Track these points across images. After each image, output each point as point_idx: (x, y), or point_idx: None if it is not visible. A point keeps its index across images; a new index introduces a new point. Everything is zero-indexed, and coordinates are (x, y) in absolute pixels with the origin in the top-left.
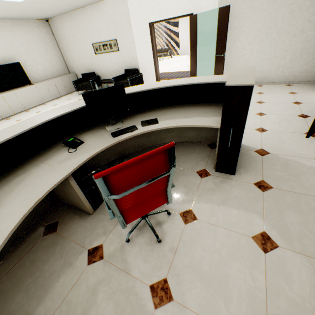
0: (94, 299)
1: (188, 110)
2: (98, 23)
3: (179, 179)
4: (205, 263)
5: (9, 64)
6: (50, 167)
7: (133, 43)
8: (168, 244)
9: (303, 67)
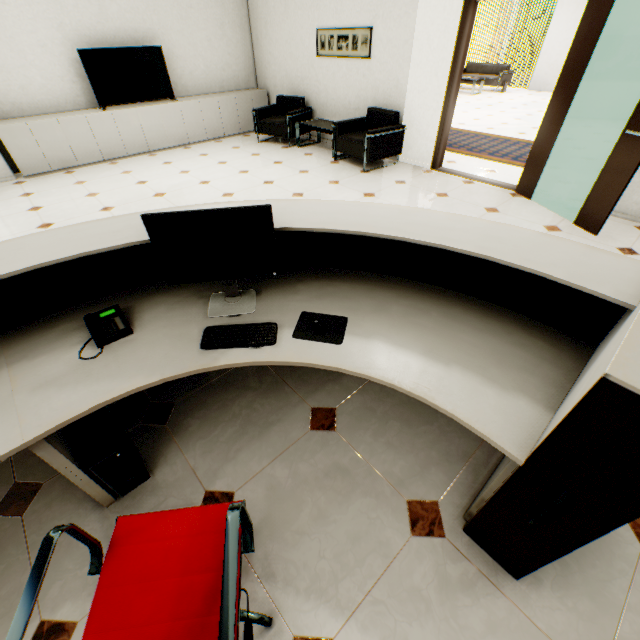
0: None
1: (453, 321)
2: None
3: (350, 503)
4: None
5: (140, 49)
6: (10, 392)
7: (407, 45)
8: None
9: None
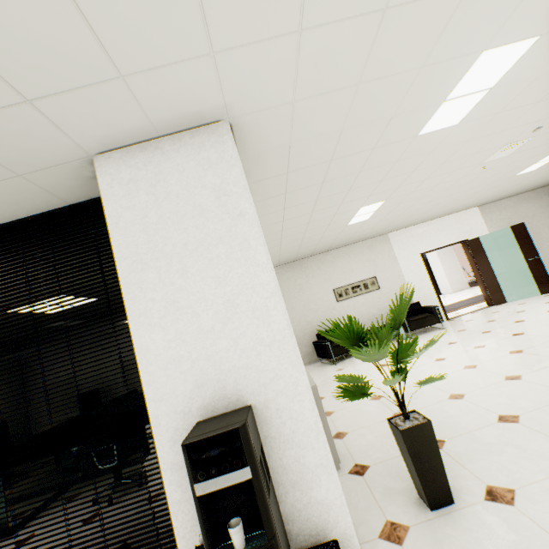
0: None
1: None
2: (346, 264)
3: None
4: None
5: None
6: None
7: (400, 276)
8: None
9: None
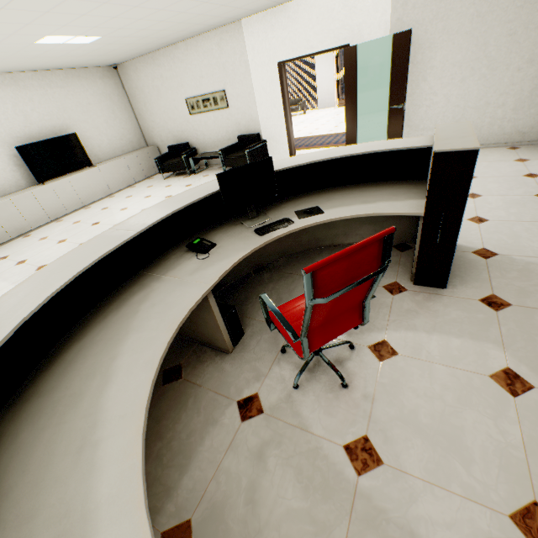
0: (263, 466)
1: (365, 191)
2: (196, 67)
3: None
4: (422, 413)
5: (61, 137)
6: (179, 279)
7: (251, 95)
8: (360, 390)
9: (536, 118)
